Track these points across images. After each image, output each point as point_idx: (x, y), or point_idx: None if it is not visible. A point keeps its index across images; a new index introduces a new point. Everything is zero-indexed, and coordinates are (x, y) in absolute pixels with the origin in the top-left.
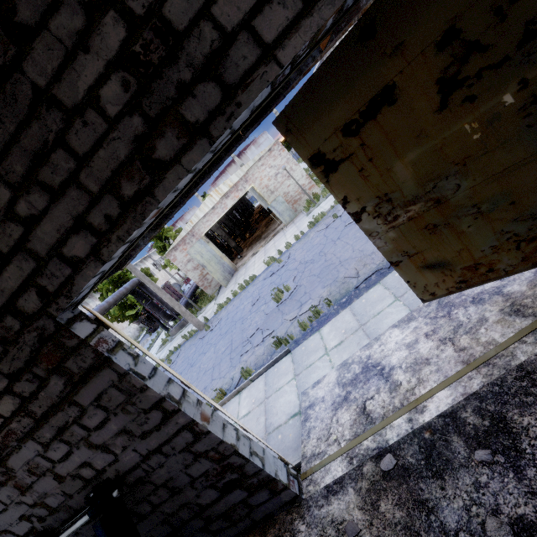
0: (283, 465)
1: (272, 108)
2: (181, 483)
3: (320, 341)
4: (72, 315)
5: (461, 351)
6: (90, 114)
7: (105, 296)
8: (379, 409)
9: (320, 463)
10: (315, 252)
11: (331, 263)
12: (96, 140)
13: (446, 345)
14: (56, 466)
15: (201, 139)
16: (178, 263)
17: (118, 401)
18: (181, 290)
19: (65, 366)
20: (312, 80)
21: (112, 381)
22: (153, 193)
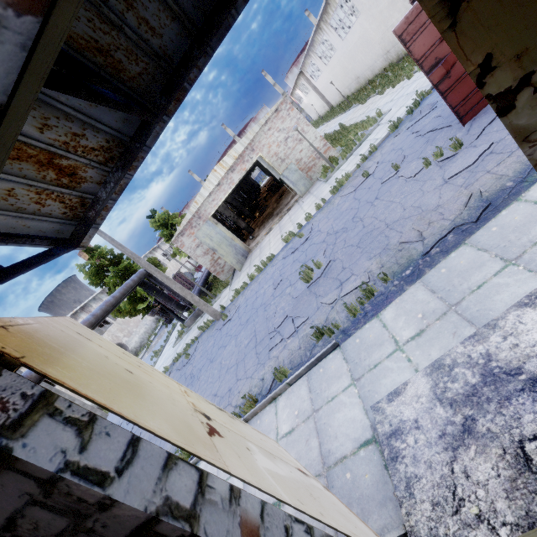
0: None
1: None
2: None
3: (384, 331)
4: None
5: None
6: None
7: (113, 291)
8: None
9: None
10: (347, 219)
11: (374, 229)
12: None
13: None
14: None
15: None
16: (186, 250)
17: (55, 528)
18: (193, 279)
19: None
20: None
21: (26, 494)
22: None
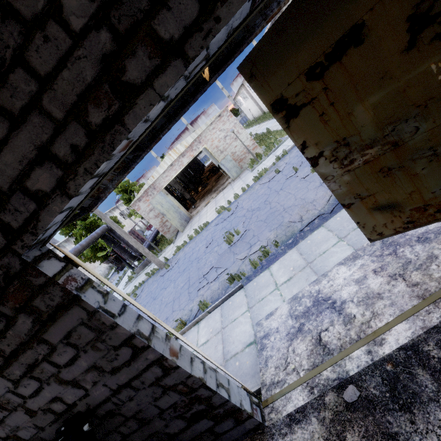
0: (246, 394)
1: (236, 55)
2: (150, 415)
3: (271, 278)
4: (39, 253)
5: (415, 287)
6: (51, 27)
7: (79, 240)
8: (335, 340)
9: (280, 392)
10: (261, 202)
11: (276, 210)
12: (59, 59)
13: (397, 280)
14: (27, 402)
15: (176, 60)
16: (141, 212)
17: (88, 338)
18: (144, 235)
19: (32, 304)
20: (279, 22)
21: (81, 319)
22: (123, 121)
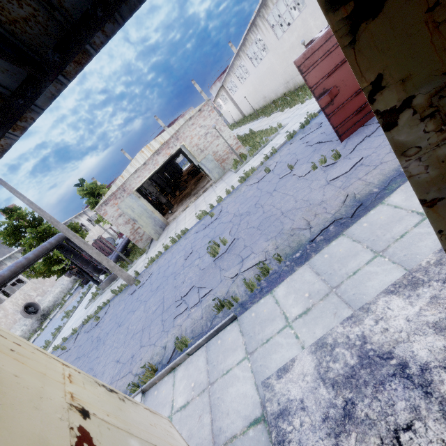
0: None
1: None
2: None
3: (276, 307)
4: None
5: None
6: None
7: (28, 251)
8: None
9: None
10: (250, 205)
11: (272, 215)
12: None
13: None
14: None
15: None
16: (109, 218)
17: None
18: (115, 244)
19: None
20: None
21: None
22: None
